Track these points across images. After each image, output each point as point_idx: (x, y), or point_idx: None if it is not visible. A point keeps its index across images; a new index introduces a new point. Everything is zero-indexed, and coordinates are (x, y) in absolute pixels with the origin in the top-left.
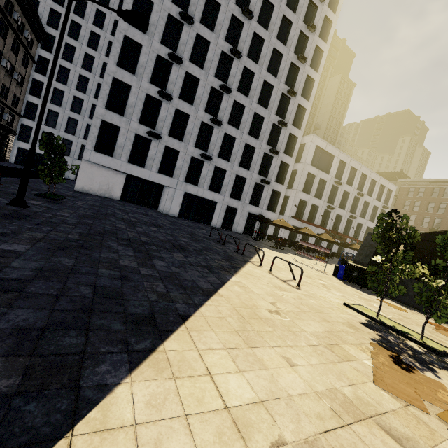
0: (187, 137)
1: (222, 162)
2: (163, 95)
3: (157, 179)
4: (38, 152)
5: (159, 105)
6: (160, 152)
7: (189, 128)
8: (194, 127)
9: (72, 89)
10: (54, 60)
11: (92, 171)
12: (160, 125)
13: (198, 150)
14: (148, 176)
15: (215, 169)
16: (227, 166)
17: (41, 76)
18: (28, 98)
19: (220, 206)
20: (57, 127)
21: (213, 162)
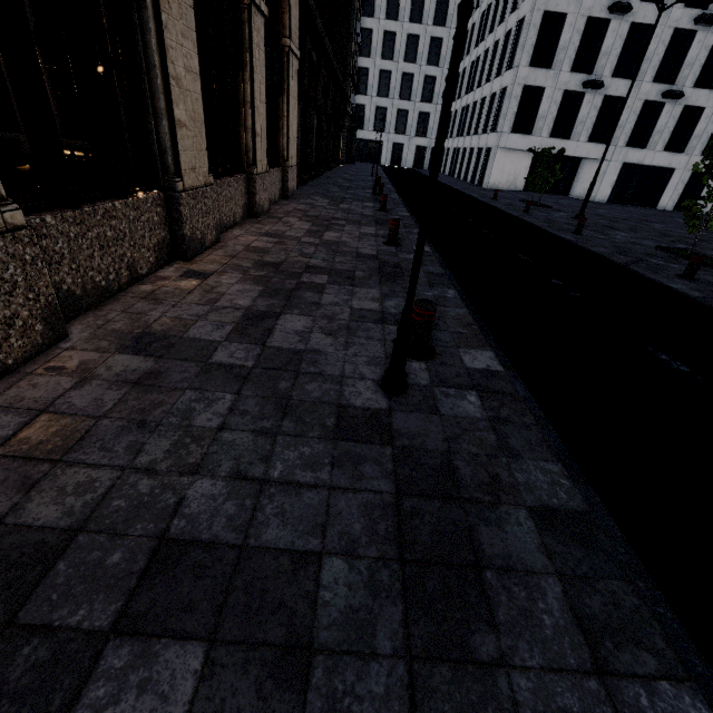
0: (642, 69)
1: (700, 94)
2: (617, 10)
3: (585, 152)
4: (372, 140)
5: (604, 27)
6: (595, 109)
7: (648, 51)
8: (657, 46)
9: (404, 23)
10: (632, 84)
11: (503, 160)
12: (601, 64)
13: (658, 85)
14: (572, 150)
15: (681, 112)
16: (707, 99)
17: (369, 20)
18: (358, 63)
19: (678, 175)
20: (390, 94)
21: (681, 100)
